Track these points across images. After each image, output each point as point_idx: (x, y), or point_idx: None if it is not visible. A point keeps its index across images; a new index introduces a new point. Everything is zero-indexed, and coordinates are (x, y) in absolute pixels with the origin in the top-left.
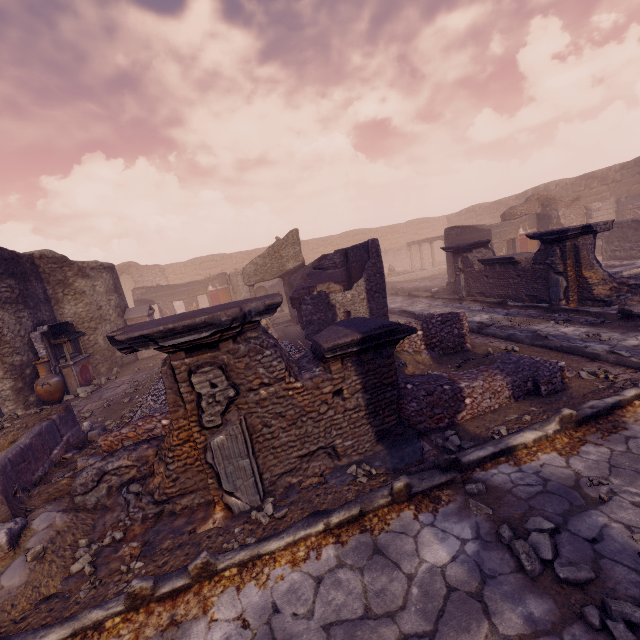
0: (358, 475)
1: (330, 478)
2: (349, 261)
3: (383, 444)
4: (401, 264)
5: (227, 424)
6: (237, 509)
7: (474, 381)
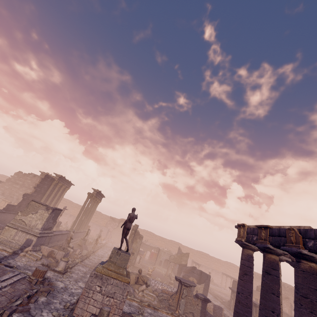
0: None
1: None
2: (201, 275)
3: None
4: (217, 279)
5: (184, 299)
6: (180, 313)
7: None
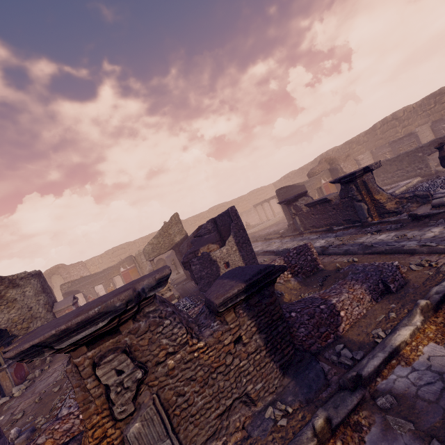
0: (277, 418)
1: (252, 429)
2: (218, 226)
3: (288, 375)
4: (253, 220)
5: (140, 408)
6: None
7: (341, 295)
